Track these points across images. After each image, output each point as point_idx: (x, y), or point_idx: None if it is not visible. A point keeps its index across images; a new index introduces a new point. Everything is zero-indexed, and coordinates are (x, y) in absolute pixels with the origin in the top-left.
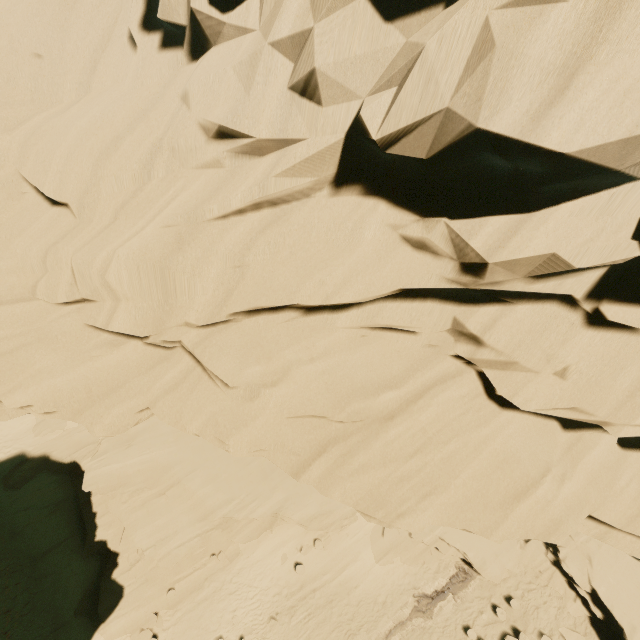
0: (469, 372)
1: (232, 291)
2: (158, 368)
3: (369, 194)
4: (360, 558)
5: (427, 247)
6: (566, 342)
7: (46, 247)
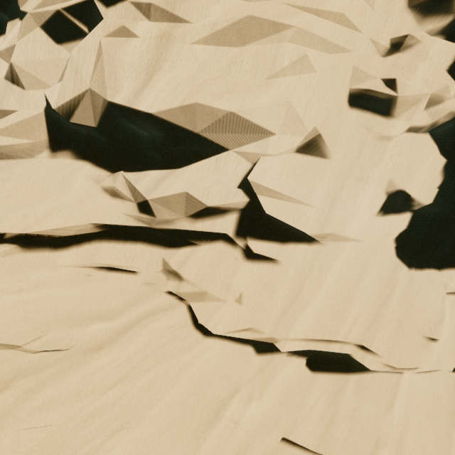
0: (181, 306)
1: None
2: None
3: (80, 158)
4: None
5: (118, 194)
6: (235, 272)
7: None
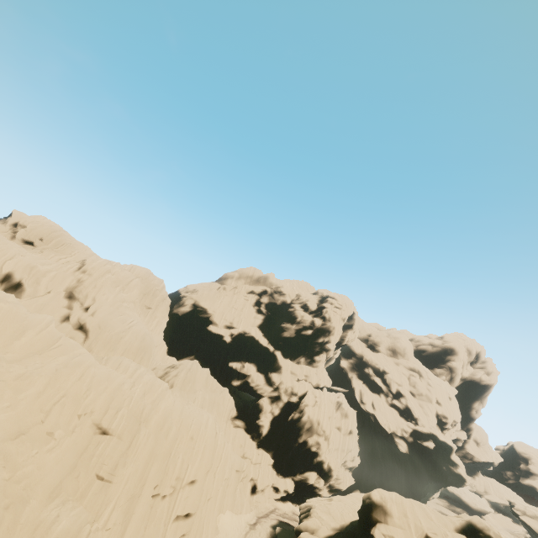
0: None
1: None
2: None
3: None
4: None
5: None
6: None
7: None
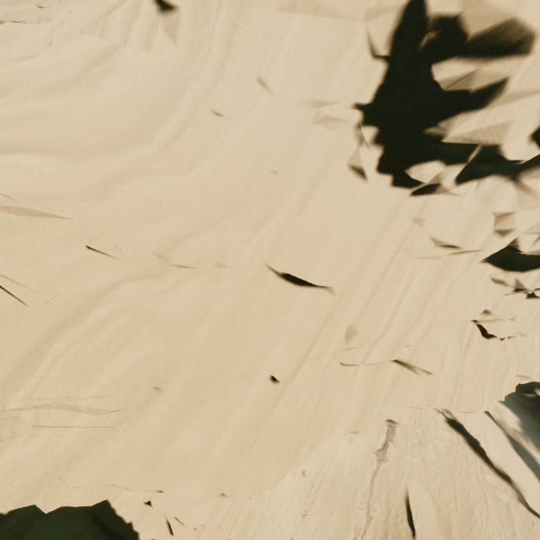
0: (475, 326)
1: (432, 322)
2: (379, 377)
3: (484, 261)
4: (340, 447)
5: (502, 282)
6: (519, 306)
7: (322, 321)
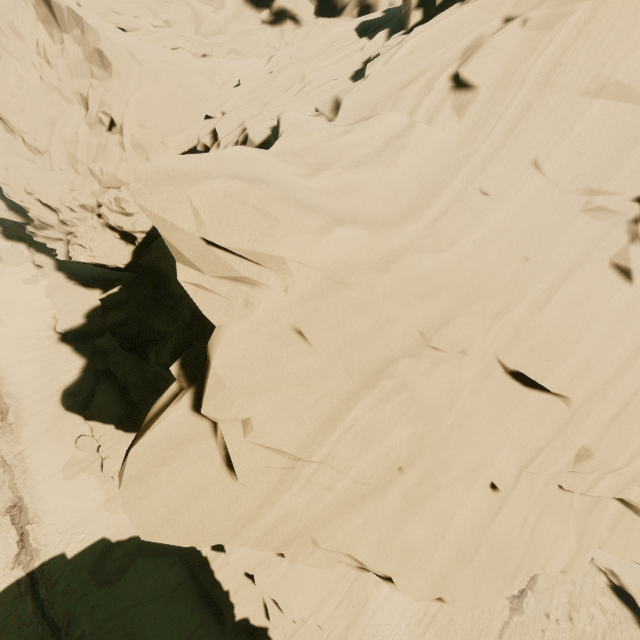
0: None
1: None
2: (595, 513)
3: None
4: None
5: None
6: None
7: (553, 434)
